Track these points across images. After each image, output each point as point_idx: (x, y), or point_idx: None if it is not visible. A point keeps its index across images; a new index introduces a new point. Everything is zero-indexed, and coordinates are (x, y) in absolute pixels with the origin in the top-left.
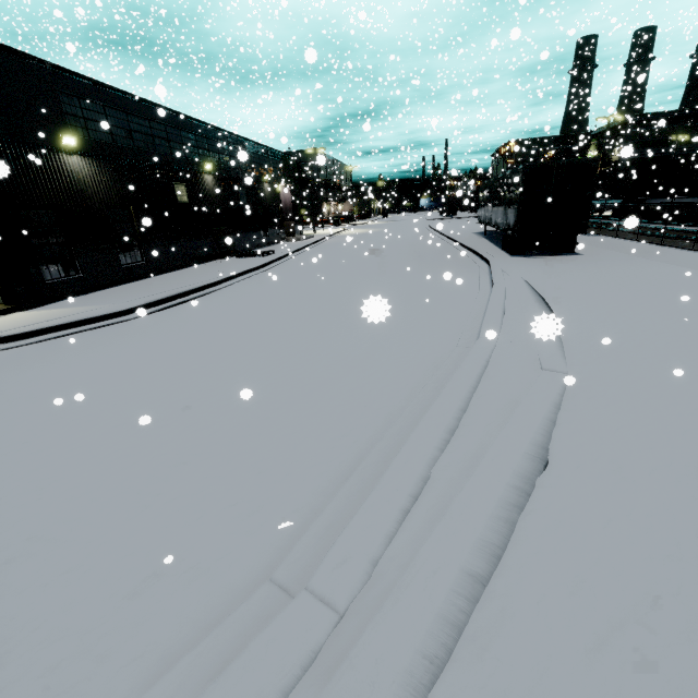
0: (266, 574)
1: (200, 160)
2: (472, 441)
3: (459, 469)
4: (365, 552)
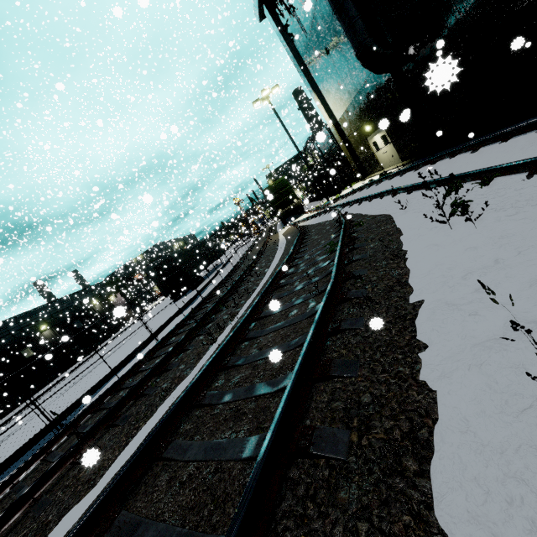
0: None
1: (37, 328)
2: None
3: None
4: None
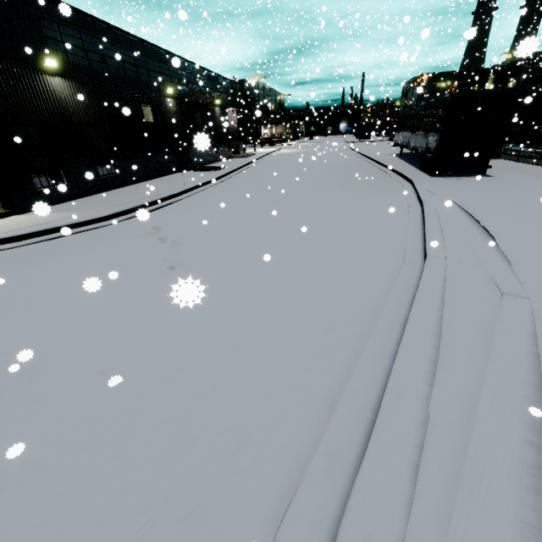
0: (268, 529)
1: (163, 85)
2: (459, 375)
3: (456, 411)
4: (387, 527)
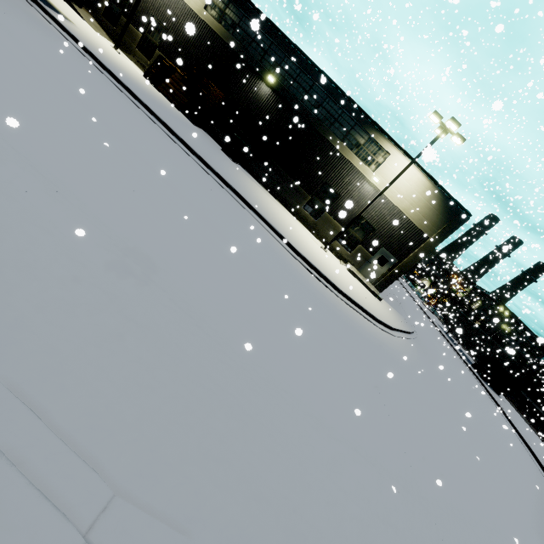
0: None
1: None
2: None
3: None
4: None
